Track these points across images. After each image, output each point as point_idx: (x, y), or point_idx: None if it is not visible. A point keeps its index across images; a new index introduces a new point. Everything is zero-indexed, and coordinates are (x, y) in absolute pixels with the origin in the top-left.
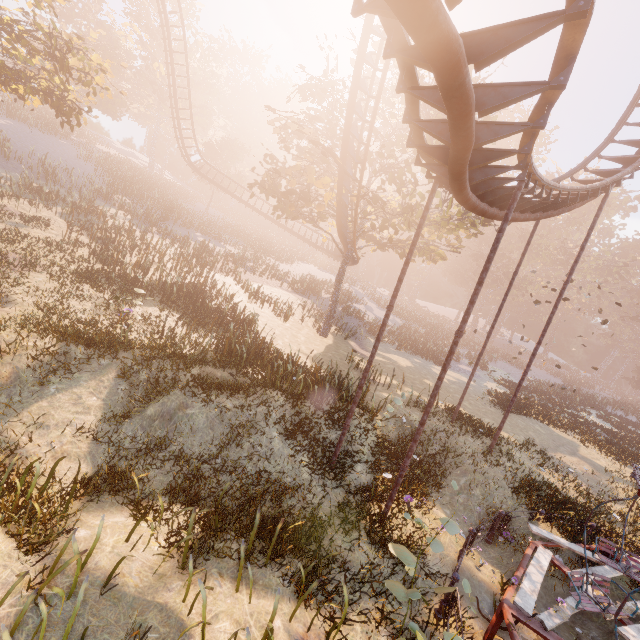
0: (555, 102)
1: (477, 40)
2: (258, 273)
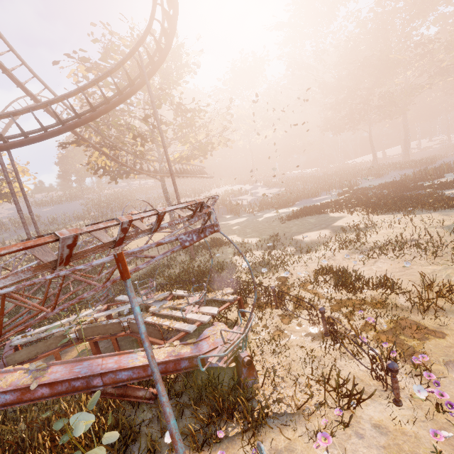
0: None
1: None
2: None
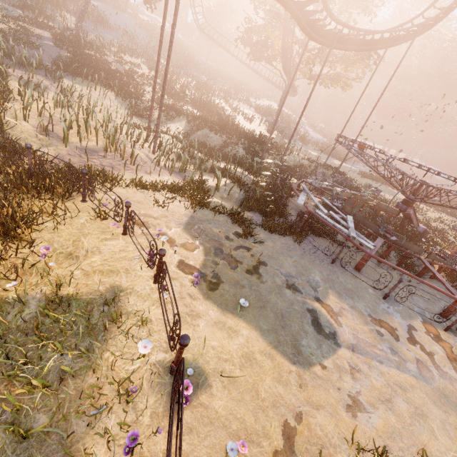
0: (326, 3)
1: None
2: (237, 101)
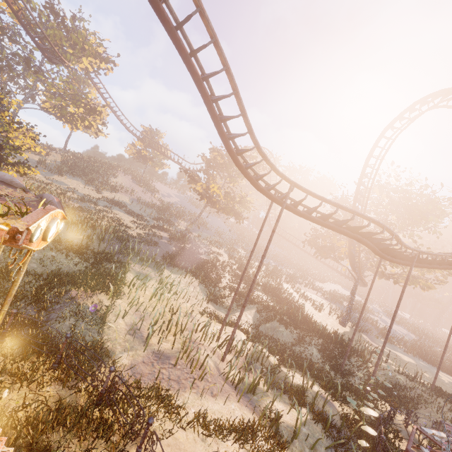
0: (399, 240)
1: (364, 233)
2: (303, 285)
